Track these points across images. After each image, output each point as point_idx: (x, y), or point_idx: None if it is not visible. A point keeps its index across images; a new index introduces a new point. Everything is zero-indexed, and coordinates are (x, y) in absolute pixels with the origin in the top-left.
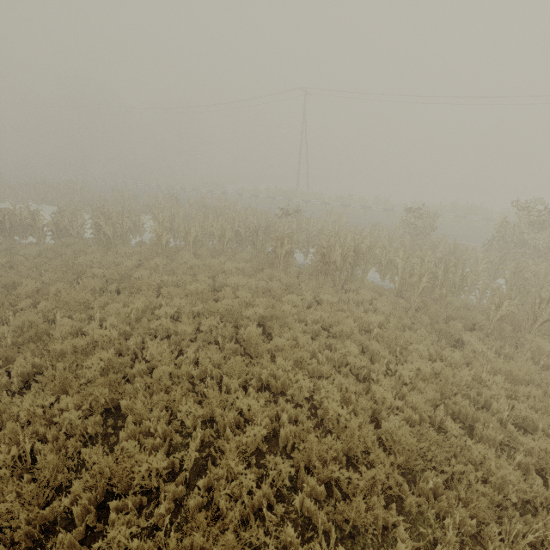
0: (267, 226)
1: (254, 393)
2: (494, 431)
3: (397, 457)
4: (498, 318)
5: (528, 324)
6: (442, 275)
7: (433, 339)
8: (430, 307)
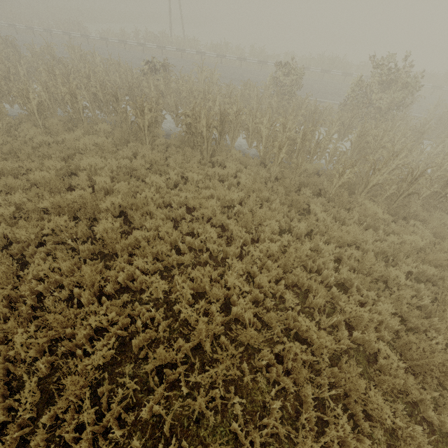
0: (130, 86)
1: (108, 302)
2: (321, 299)
3: (239, 348)
4: (340, 185)
5: (361, 188)
6: (300, 142)
7: (285, 211)
8: (287, 176)
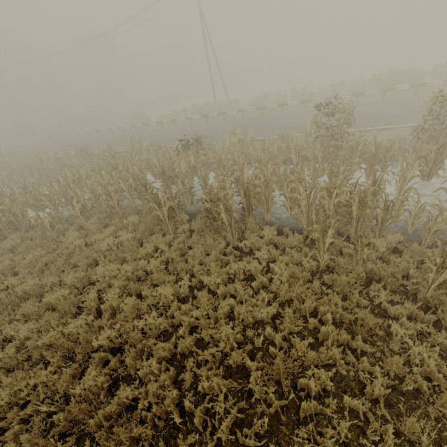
0: (162, 170)
1: None
2: None
3: None
4: (442, 282)
5: None
6: (357, 209)
7: (345, 337)
8: (343, 266)
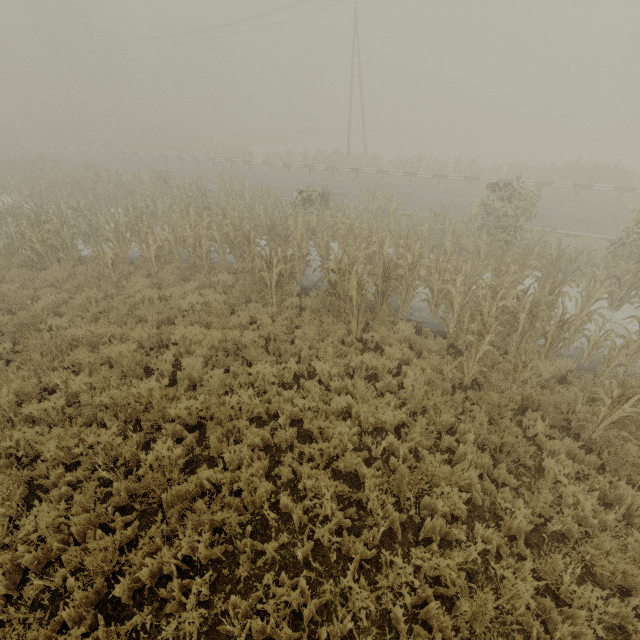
0: (272, 224)
1: (101, 630)
2: None
3: None
4: (615, 420)
5: None
6: (525, 320)
7: (486, 462)
8: (496, 384)
